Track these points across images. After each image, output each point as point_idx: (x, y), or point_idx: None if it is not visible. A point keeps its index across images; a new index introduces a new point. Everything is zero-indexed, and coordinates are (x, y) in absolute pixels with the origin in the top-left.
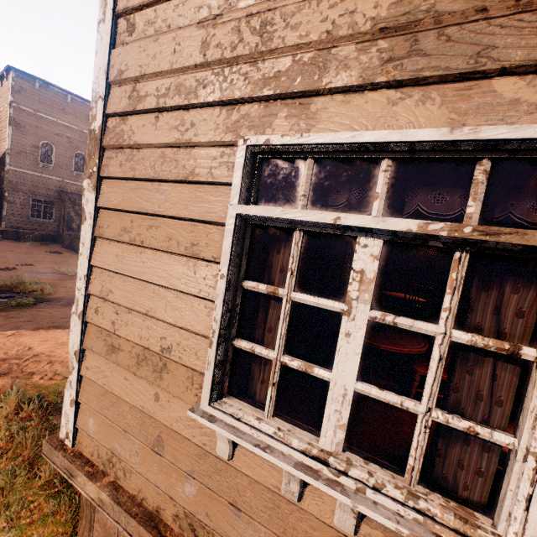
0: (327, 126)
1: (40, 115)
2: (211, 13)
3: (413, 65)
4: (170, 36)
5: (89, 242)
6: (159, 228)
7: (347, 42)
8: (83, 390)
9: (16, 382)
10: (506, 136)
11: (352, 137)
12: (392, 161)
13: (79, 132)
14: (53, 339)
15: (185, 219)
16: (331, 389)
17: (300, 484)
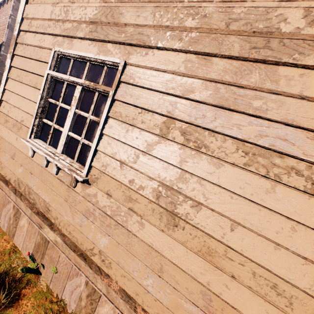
0: (75, 49)
1: None
2: (56, 1)
3: (94, 35)
4: (43, 6)
5: (5, 79)
6: (28, 76)
7: (84, 23)
8: None
9: None
10: (103, 59)
11: (77, 53)
12: (89, 64)
13: None
14: None
15: (36, 74)
16: (62, 134)
17: (46, 160)
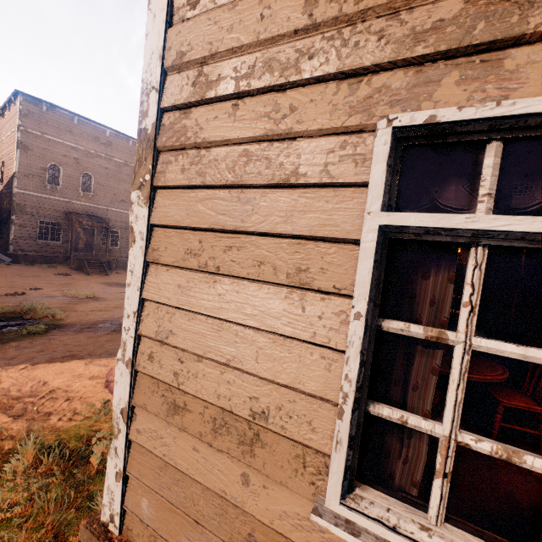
0: None
1: (48, 137)
2: None
3: None
4: None
5: (140, 270)
6: (242, 249)
7: None
8: (133, 460)
9: (32, 425)
10: None
11: None
12: None
13: (86, 153)
14: (68, 371)
15: (284, 236)
16: None
17: None
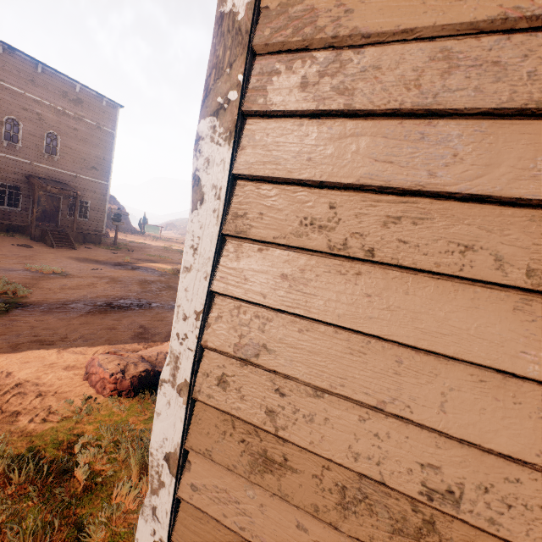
0: None
1: (4, 85)
2: None
3: None
4: None
5: (211, 247)
6: (423, 222)
7: None
8: (182, 526)
9: None
10: None
11: None
12: None
13: (51, 109)
14: (38, 359)
15: (524, 202)
16: None
17: None
